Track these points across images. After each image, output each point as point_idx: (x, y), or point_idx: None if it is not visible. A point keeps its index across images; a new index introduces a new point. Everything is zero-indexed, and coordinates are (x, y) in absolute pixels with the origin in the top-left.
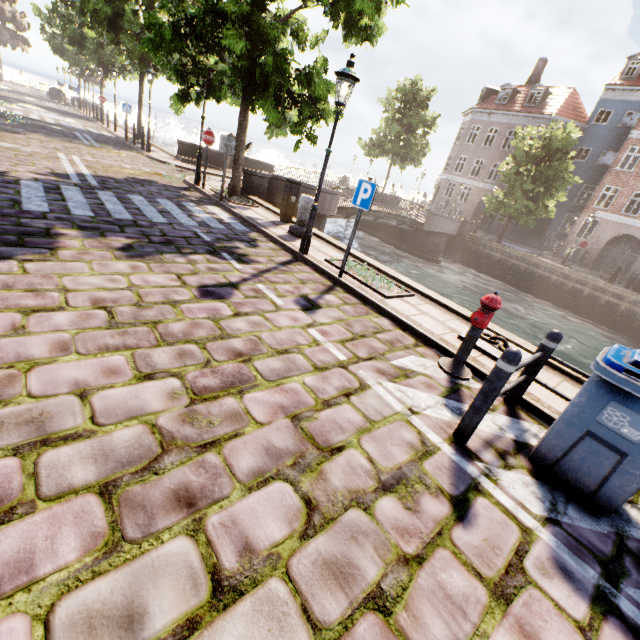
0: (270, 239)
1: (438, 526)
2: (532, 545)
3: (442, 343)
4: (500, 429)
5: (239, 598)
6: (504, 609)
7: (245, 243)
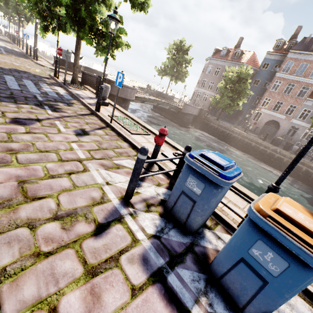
0: (83, 104)
1: (77, 237)
2: (134, 248)
3: (149, 155)
4: (157, 194)
5: None
6: (88, 280)
7: (65, 104)
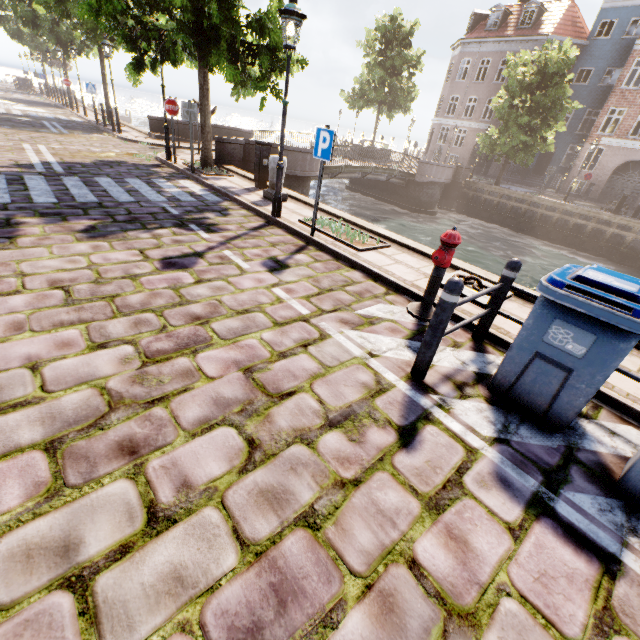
0: (243, 206)
1: (381, 453)
2: (475, 463)
3: (413, 289)
4: (462, 364)
5: (172, 525)
6: (435, 518)
7: (216, 213)
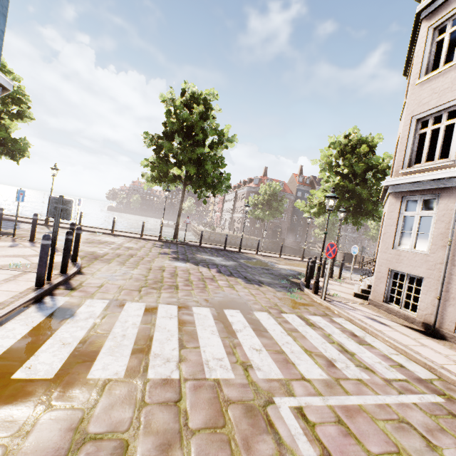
0: None
1: None
2: None
3: None
4: None
5: None
6: None
7: None
